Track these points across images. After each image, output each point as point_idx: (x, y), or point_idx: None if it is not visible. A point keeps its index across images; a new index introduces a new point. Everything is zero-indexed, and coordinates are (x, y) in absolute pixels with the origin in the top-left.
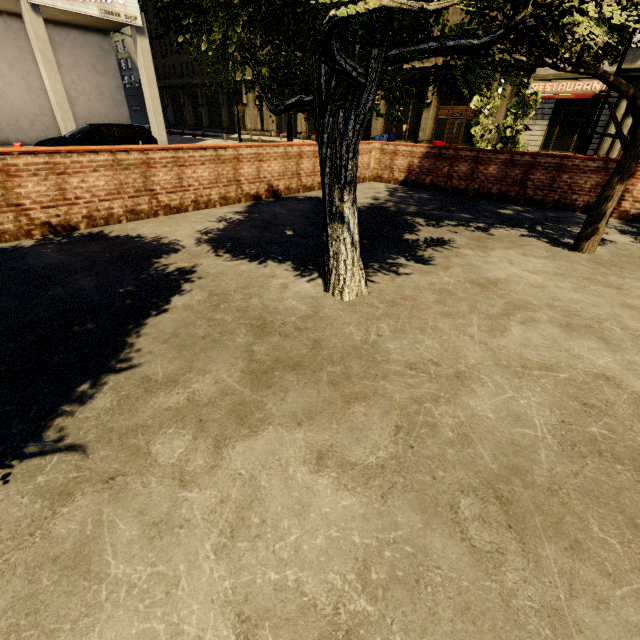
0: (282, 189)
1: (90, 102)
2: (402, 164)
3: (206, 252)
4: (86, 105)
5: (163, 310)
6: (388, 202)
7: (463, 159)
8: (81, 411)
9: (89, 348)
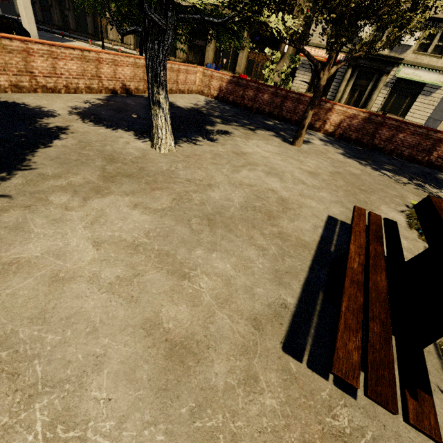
0: (133, 88)
1: None
2: (216, 85)
3: (76, 119)
4: None
5: (48, 146)
6: (203, 108)
7: (251, 87)
8: (4, 183)
9: (1, 159)
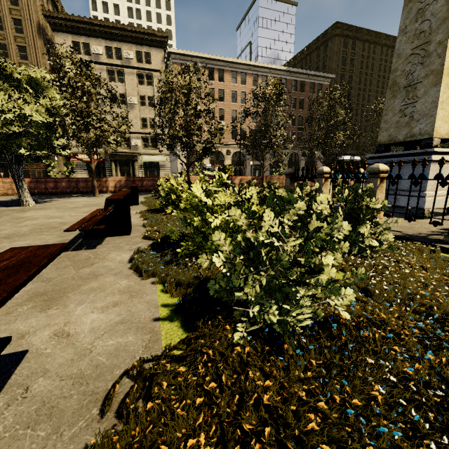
0: None
1: None
2: None
3: None
4: None
5: None
6: None
7: (50, 182)
8: None
9: None
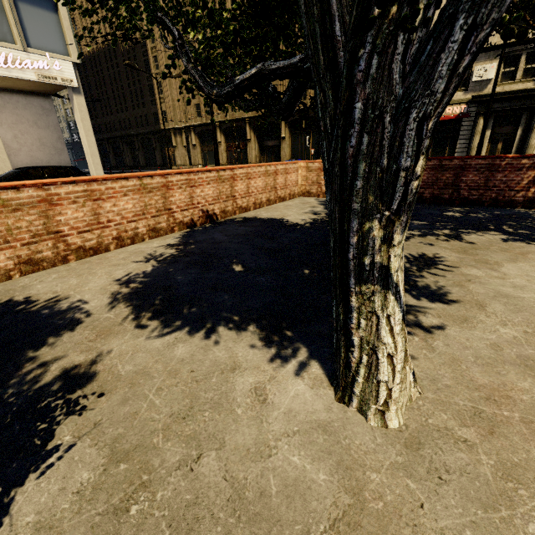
0: (218, 213)
1: (32, 152)
2: None
3: (121, 321)
4: (28, 154)
5: None
6: None
7: None
8: None
9: None
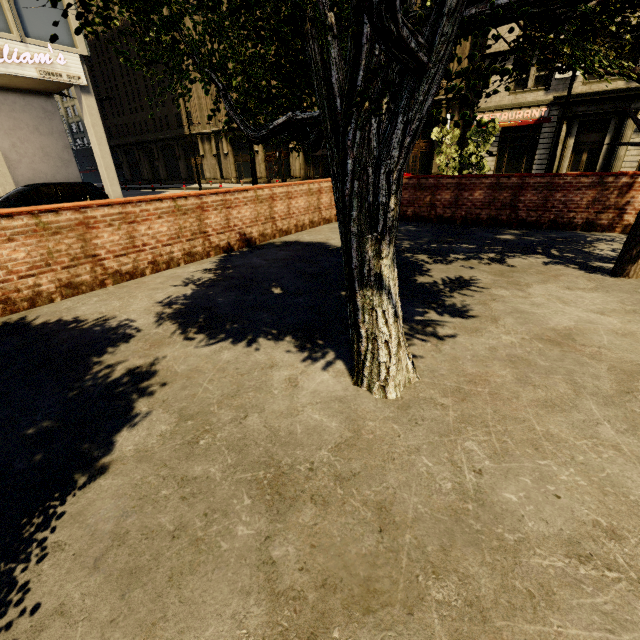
0: (256, 236)
1: (34, 164)
2: None
3: (170, 335)
4: (30, 167)
5: (99, 469)
6: None
7: (445, 187)
8: None
9: None
